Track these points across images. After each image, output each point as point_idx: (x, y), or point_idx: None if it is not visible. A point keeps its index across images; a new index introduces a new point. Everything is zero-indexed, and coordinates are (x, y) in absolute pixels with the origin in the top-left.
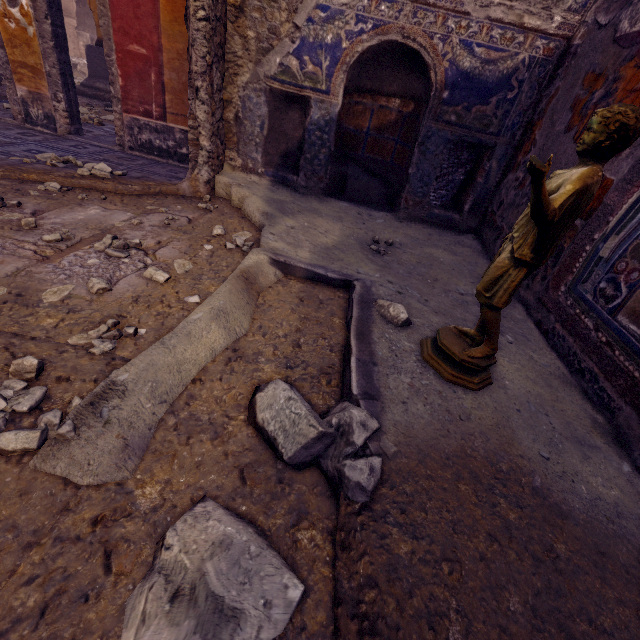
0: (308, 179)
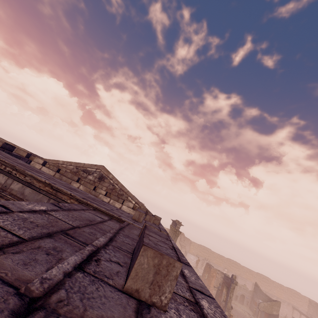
0: (237, 301)
